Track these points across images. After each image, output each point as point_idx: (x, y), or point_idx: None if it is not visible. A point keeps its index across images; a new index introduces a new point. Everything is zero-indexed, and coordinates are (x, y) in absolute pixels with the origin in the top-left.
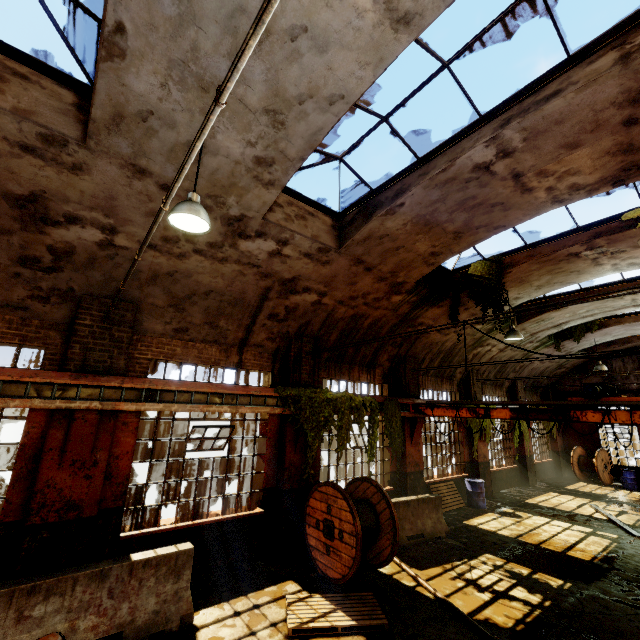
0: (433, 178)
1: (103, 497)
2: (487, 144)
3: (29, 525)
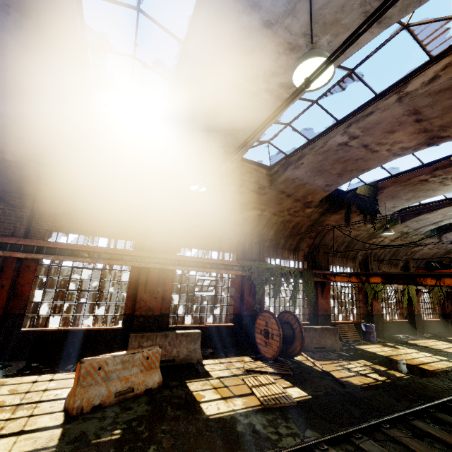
0: (317, 151)
1: (161, 308)
2: (342, 135)
3: (135, 315)
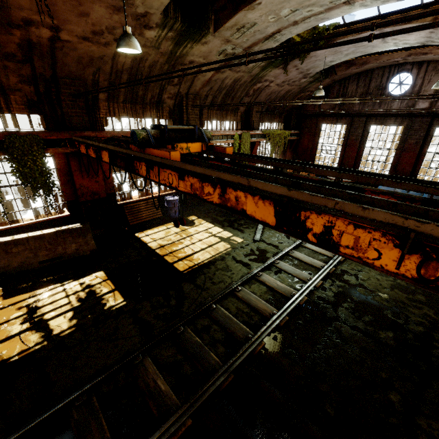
0: None
1: None
2: None
3: None
